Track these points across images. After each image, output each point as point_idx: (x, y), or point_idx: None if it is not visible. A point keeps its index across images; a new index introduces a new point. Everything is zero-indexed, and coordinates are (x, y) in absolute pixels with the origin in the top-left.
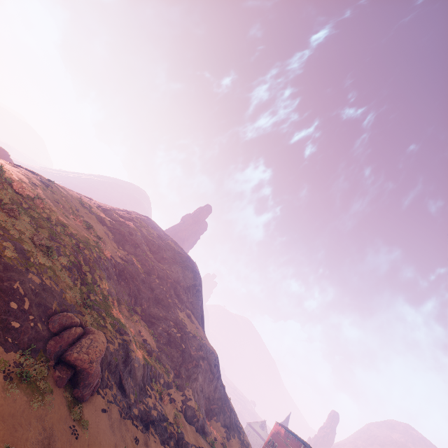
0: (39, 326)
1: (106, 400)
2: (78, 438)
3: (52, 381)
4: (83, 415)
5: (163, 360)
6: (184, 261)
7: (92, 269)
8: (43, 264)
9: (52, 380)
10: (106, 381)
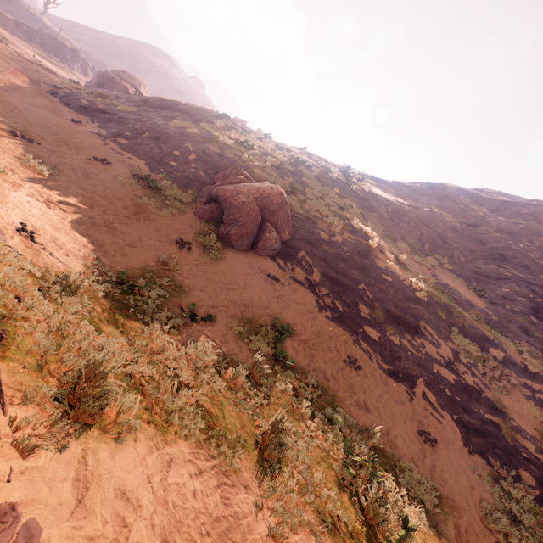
0: (201, 174)
1: (287, 274)
2: (180, 247)
3: (193, 210)
4: (222, 253)
5: (510, 332)
6: None
7: (323, 183)
8: (231, 146)
9: (194, 210)
10: (299, 259)
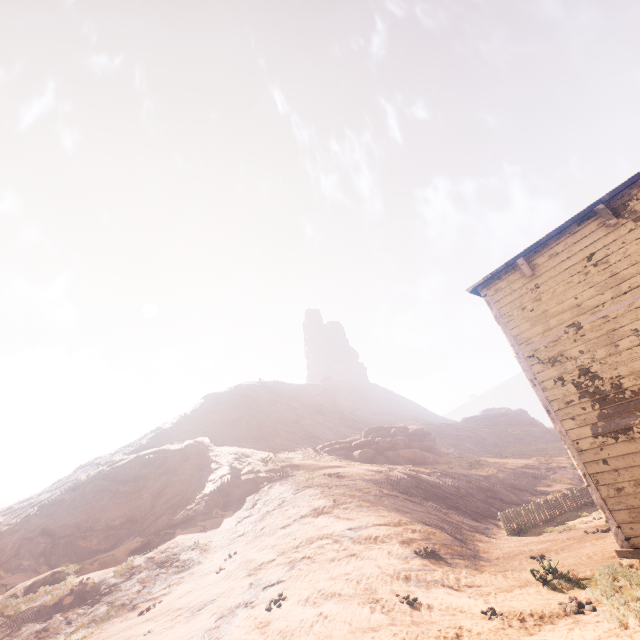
0: None
1: None
2: None
3: None
4: None
5: None
6: None
7: None
8: None
9: None
10: None
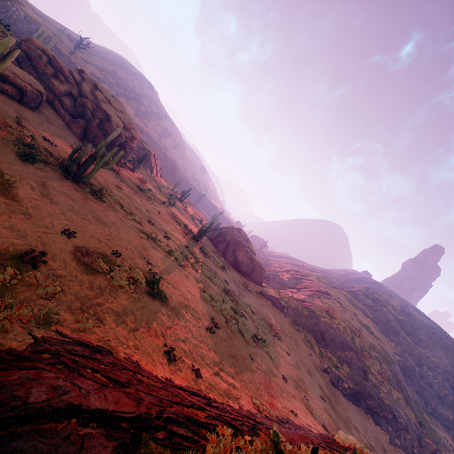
0: (420, 450)
1: None
2: None
3: None
4: None
5: None
6: (439, 338)
7: (400, 382)
8: (396, 396)
9: None
10: None
